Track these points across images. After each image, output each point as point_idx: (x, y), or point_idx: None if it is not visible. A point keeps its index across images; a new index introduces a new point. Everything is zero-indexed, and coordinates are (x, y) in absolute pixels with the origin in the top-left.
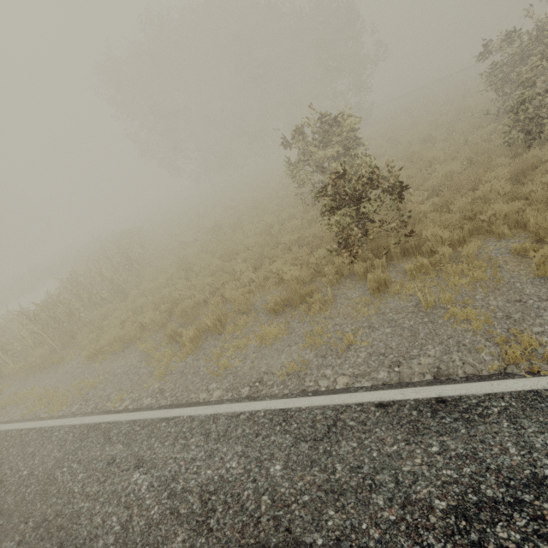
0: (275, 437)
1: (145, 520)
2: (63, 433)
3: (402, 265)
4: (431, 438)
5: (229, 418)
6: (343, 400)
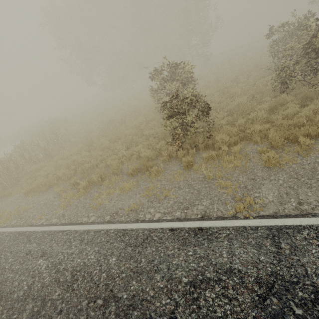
0: (116, 243)
1: (41, 284)
2: (4, 236)
3: (204, 153)
4: (190, 248)
5: (95, 232)
6: (154, 226)
